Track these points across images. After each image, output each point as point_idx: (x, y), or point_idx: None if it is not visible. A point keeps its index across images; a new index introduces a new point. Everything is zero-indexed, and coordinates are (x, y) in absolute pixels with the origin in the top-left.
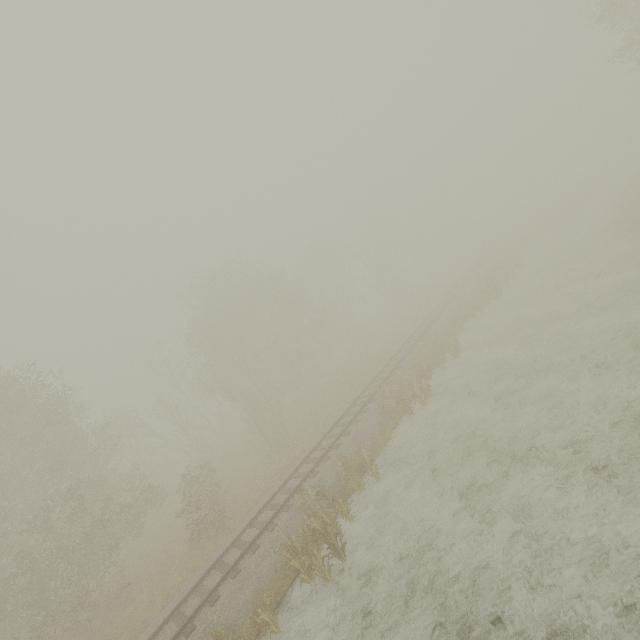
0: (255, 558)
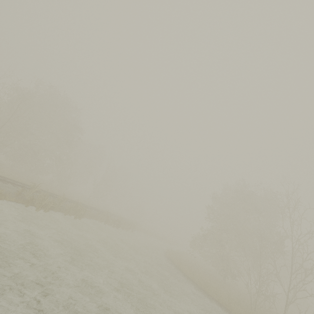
0: None
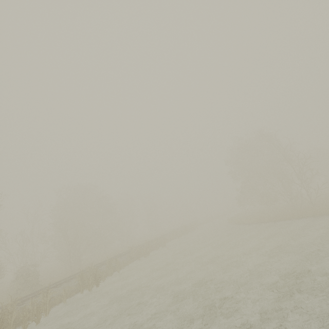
0: (59, 288)
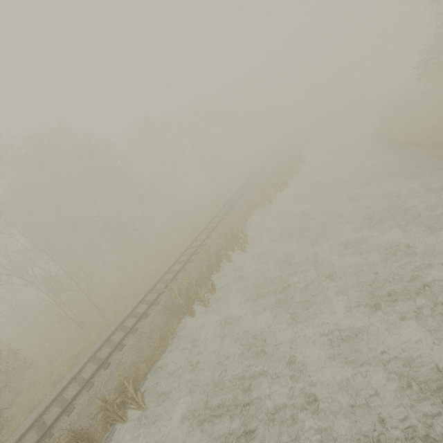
0: None
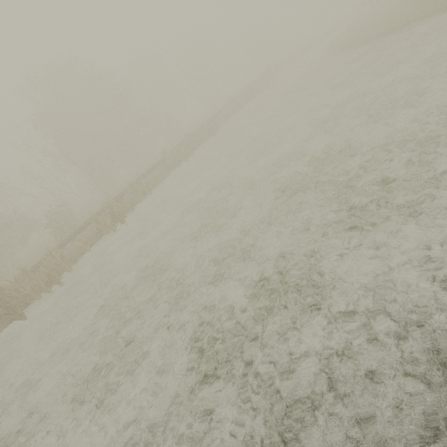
0: (84, 233)
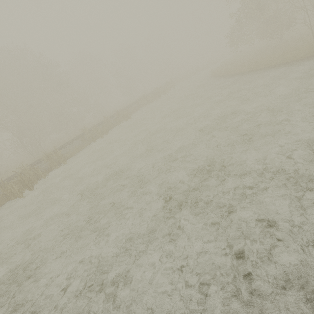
0: None
